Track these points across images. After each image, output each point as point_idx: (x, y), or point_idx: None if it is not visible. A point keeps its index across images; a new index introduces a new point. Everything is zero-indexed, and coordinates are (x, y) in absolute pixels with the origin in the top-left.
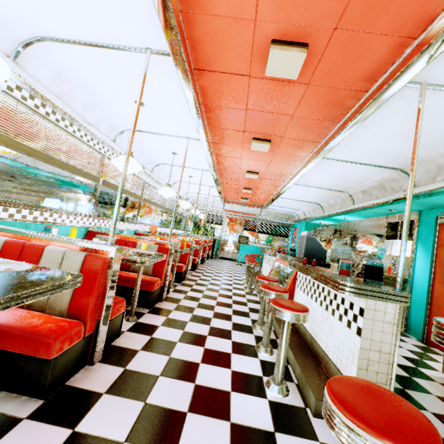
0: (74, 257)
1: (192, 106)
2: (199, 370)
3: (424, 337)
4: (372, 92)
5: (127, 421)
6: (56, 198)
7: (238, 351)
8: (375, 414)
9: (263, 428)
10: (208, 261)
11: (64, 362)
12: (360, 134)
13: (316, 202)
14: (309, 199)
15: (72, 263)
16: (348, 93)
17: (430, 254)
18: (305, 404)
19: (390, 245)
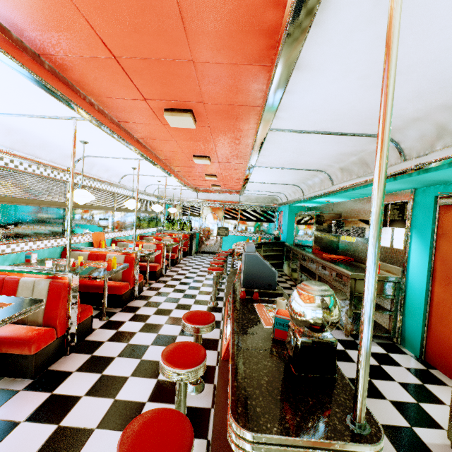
0: None
1: None
2: None
3: (423, 353)
4: None
5: None
6: None
7: None
8: None
9: None
10: (184, 260)
11: None
12: (308, 83)
13: (293, 183)
14: (284, 181)
15: None
16: None
17: (428, 248)
18: None
19: None
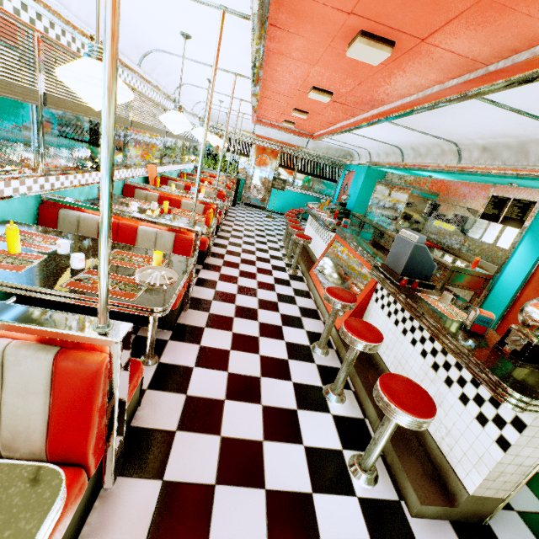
0: (28, 362)
1: None
2: (265, 456)
3: None
4: None
5: None
6: None
7: (304, 403)
8: None
9: None
10: (230, 212)
11: (66, 537)
12: None
13: (397, 145)
14: (390, 140)
15: (28, 375)
16: None
17: (538, 254)
18: (398, 494)
19: (484, 227)
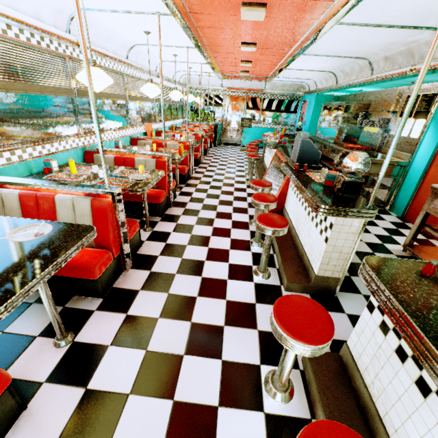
0: (82, 203)
1: None
2: (204, 266)
3: (404, 214)
4: None
5: (159, 306)
6: (39, 127)
7: (235, 247)
8: (296, 325)
9: (248, 302)
10: (211, 151)
11: (107, 276)
12: None
13: (329, 70)
14: (321, 68)
15: (82, 208)
16: None
17: None
18: (281, 283)
19: None
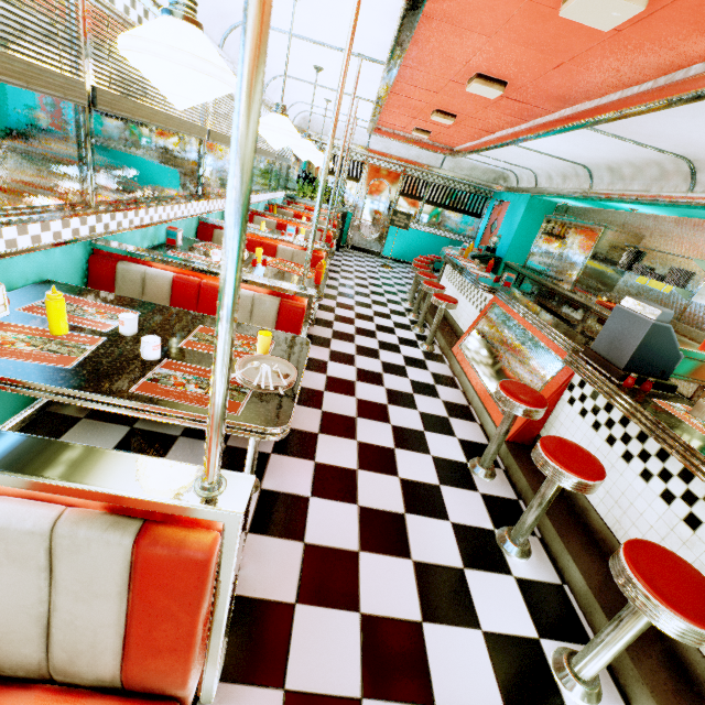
0: (92, 549)
1: None
2: (428, 649)
3: None
4: None
5: None
6: None
7: (472, 558)
8: None
9: None
10: (333, 260)
11: None
12: None
13: (584, 163)
14: (577, 156)
15: (92, 569)
16: None
17: None
18: None
19: None
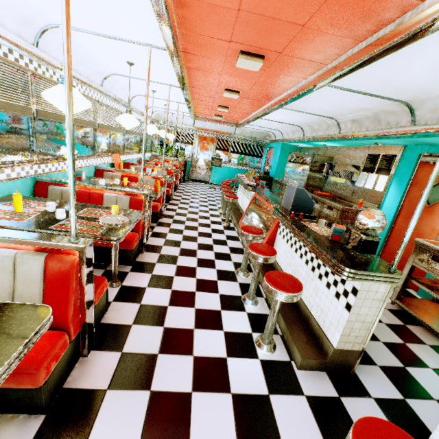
0: (30, 262)
1: (156, 1)
2: (194, 338)
3: None
4: (434, 7)
5: (138, 418)
6: None
7: (226, 306)
8: None
9: (259, 393)
10: (181, 187)
11: (56, 375)
12: (383, 61)
13: (297, 124)
14: (292, 122)
15: (30, 270)
16: (395, 0)
17: (402, 192)
18: (290, 357)
19: (365, 177)
